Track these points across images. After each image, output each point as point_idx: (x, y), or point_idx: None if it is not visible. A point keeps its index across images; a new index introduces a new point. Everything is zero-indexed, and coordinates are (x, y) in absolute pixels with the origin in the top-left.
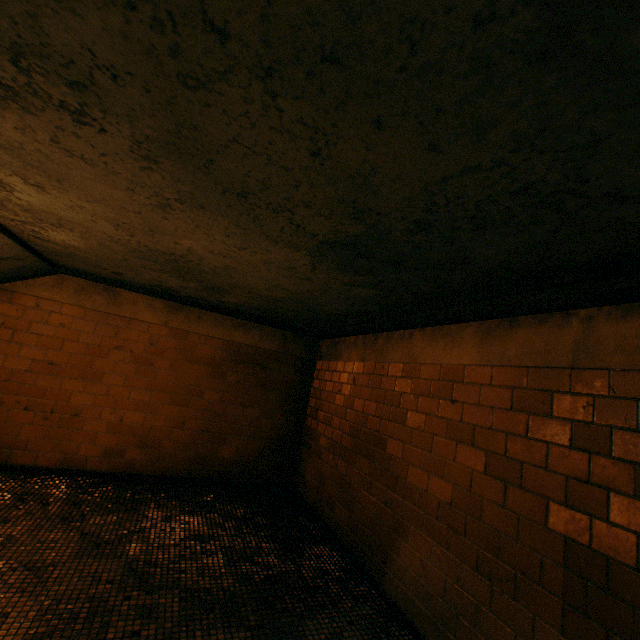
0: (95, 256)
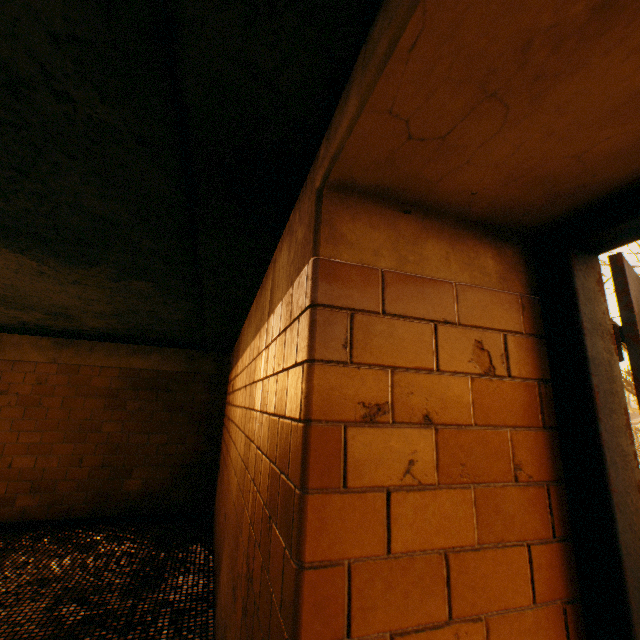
0: None
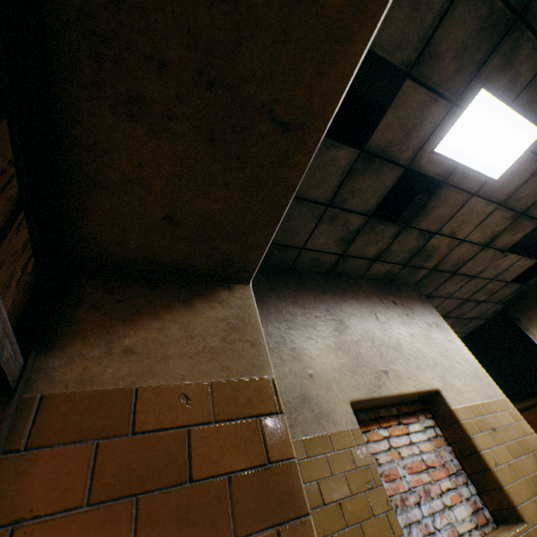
0: None
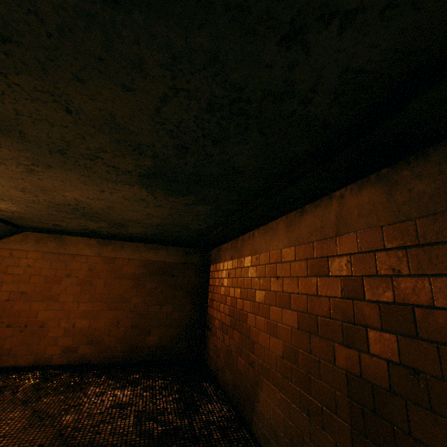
0: (33, 215)
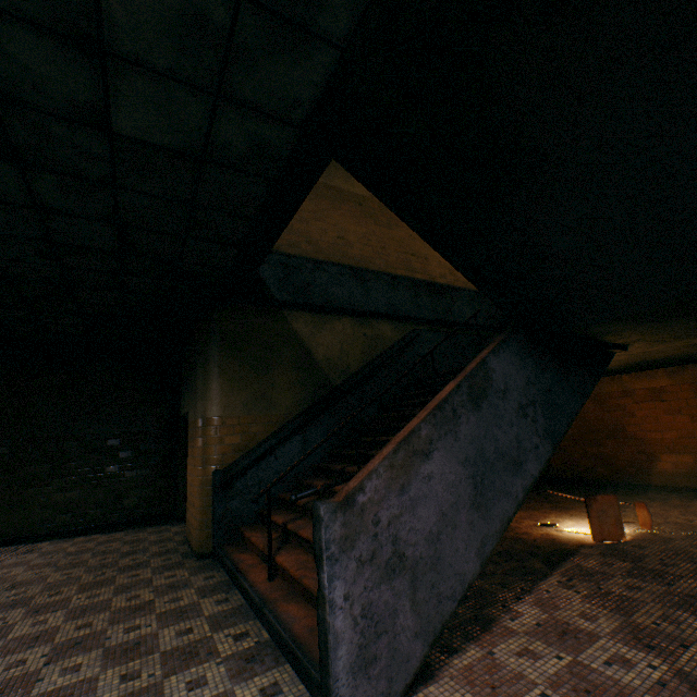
0: None
